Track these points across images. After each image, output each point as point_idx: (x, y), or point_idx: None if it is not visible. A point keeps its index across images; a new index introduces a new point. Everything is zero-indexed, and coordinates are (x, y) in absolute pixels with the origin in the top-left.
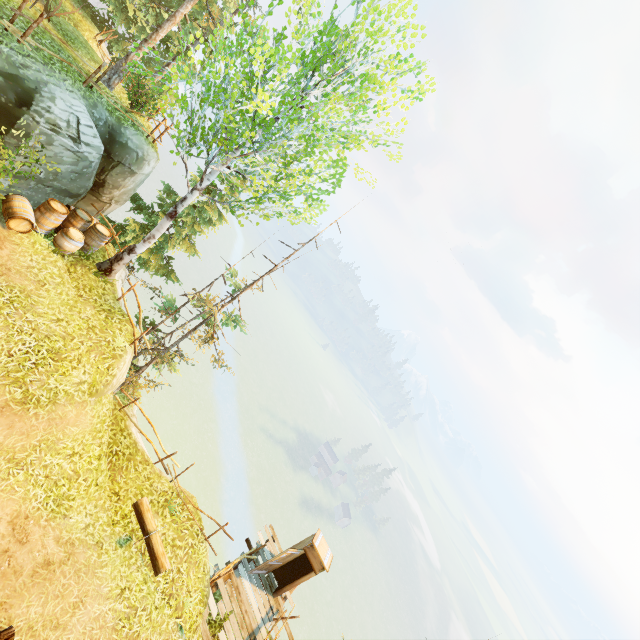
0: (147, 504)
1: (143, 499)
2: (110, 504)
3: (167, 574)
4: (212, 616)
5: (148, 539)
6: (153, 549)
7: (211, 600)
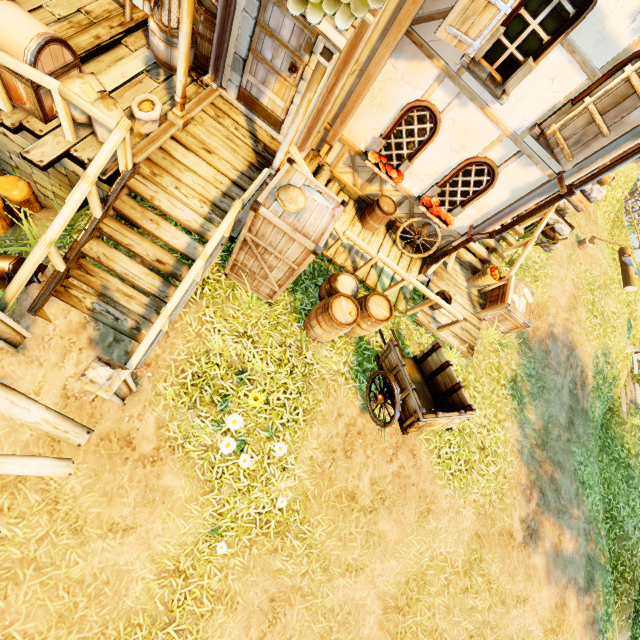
0: (630, 252)
1: (628, 248)
2: (607, 236)
3: (629, 296)
4: (633, 370)
5: (625, 267)
6: (628, 273)
7: (635, 364)
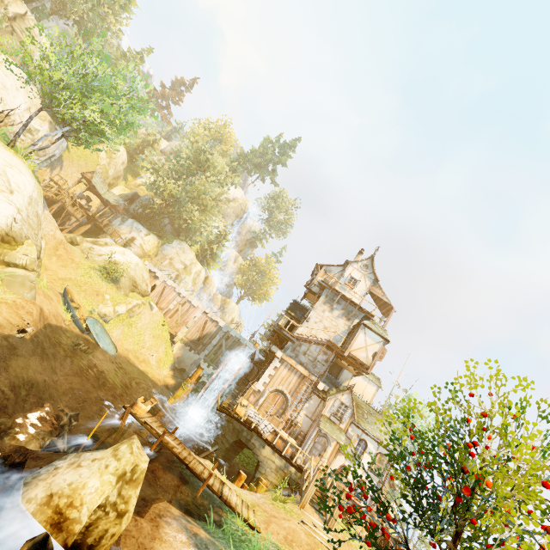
0: None
1: None
2: None
3: None
4: None
5: None
6: None
7: None
